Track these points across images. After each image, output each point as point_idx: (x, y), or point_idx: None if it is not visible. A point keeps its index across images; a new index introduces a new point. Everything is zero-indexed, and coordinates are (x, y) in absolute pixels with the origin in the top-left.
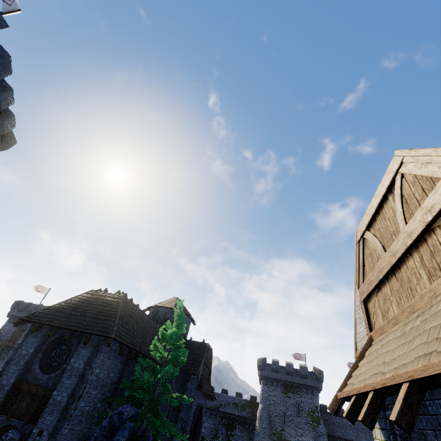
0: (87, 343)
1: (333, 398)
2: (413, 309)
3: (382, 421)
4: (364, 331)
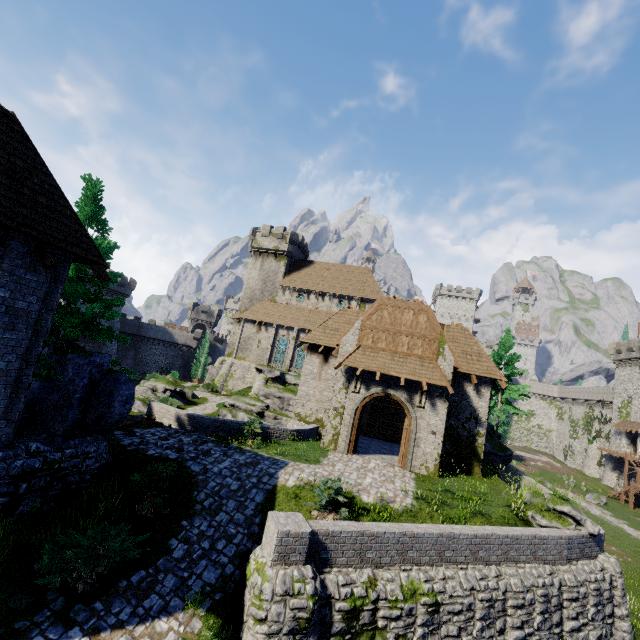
0: (36, 261)
1: (339, 364)
2: (396, 352)
3: (348, 371)
4: (354, 340)
